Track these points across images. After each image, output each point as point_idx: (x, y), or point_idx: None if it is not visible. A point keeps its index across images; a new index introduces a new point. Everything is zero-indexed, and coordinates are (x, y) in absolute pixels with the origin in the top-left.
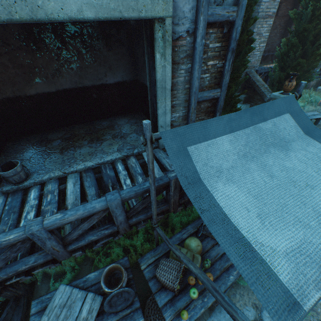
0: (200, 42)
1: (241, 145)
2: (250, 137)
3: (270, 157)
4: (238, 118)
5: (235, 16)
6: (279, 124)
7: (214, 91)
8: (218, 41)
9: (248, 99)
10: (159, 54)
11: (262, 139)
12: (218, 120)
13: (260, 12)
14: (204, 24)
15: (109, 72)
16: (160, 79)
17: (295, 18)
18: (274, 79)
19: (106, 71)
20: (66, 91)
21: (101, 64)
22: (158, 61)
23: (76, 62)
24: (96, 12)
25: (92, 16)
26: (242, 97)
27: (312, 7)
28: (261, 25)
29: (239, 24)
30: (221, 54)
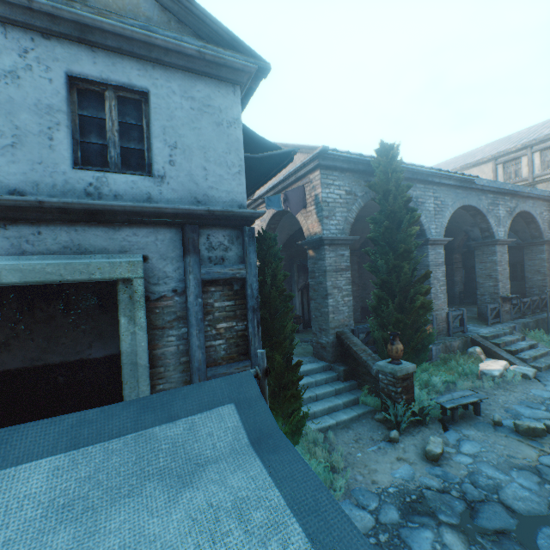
0: (195, 301)
1: (78, 478)
2: (113, 457)
3: (130, 507)
4: (106, 417)
5: (245, 273)
6: (202, 425)
7: (238, 363)
8: (228, 299)
9: (351, 373)
10: (126, 317)
11: (143, 461)
12: (50, 424)
13: (328, 266)
14: (197, 282)
15: (97, 341)
16: (129, 350)
17: (372, 270)
18: (378, 341)
19: (93, 340)
20: (10, 372)
21: (86, 331)
22: (124, 327)
23: (44, 330)
24: (22, 277)
25: (14, 280)
26: (339, 369)
27: (383, 260)
28: (335, 278)
29: (253, 280)
30: (239, 313)
